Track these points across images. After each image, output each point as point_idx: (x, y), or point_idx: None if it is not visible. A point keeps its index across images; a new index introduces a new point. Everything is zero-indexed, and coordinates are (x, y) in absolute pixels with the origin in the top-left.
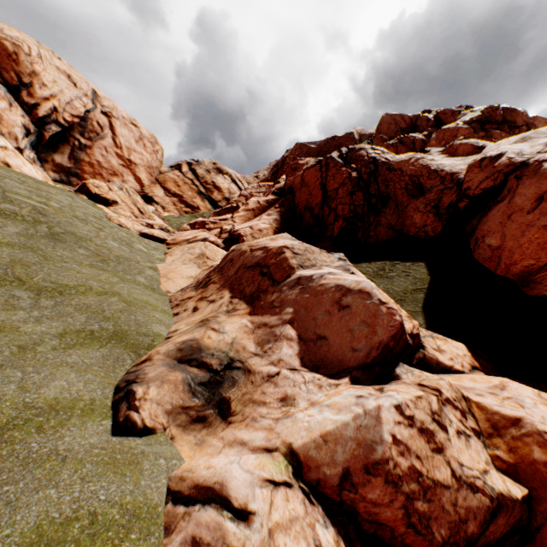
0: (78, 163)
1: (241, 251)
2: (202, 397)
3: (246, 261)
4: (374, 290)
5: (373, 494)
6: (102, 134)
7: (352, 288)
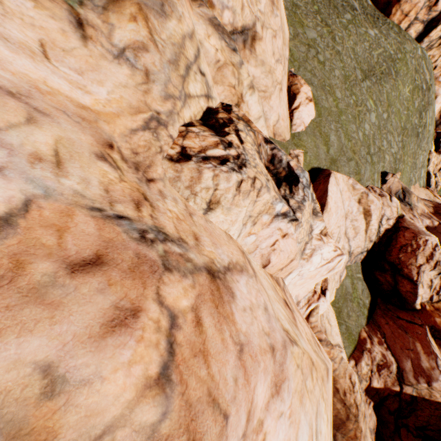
0: None
1: None
2: (395, 197)
3: None
4: None
5: (406, 234)
6: None
7: None
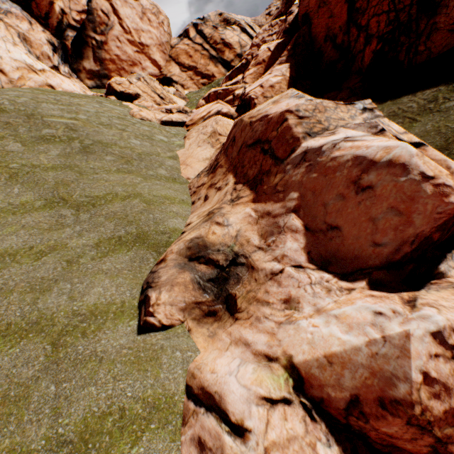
0: (102, 64)
1: (242, 126)
2: (212, 293)
3: (246, 139)
4: (414, 158)
5: (388, 429)
6: (109, 24)
7: (377, 160)
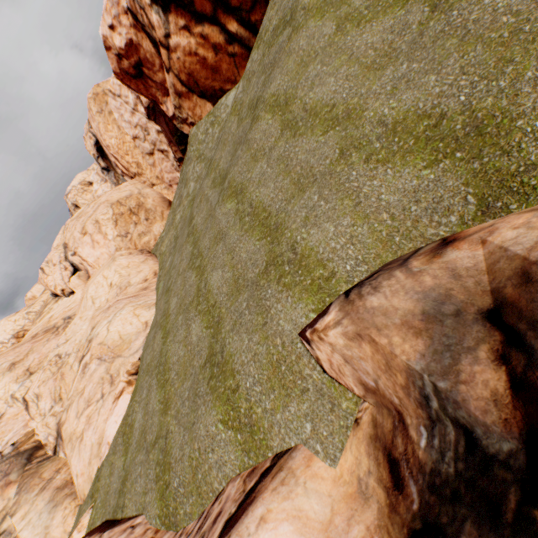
0: None
1: None
2: (434, 455)
3: None
4: None
5: None
6: None
7: None
